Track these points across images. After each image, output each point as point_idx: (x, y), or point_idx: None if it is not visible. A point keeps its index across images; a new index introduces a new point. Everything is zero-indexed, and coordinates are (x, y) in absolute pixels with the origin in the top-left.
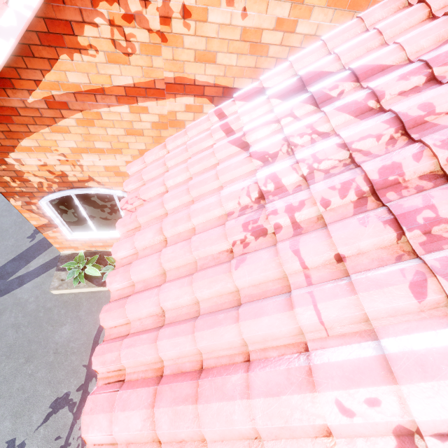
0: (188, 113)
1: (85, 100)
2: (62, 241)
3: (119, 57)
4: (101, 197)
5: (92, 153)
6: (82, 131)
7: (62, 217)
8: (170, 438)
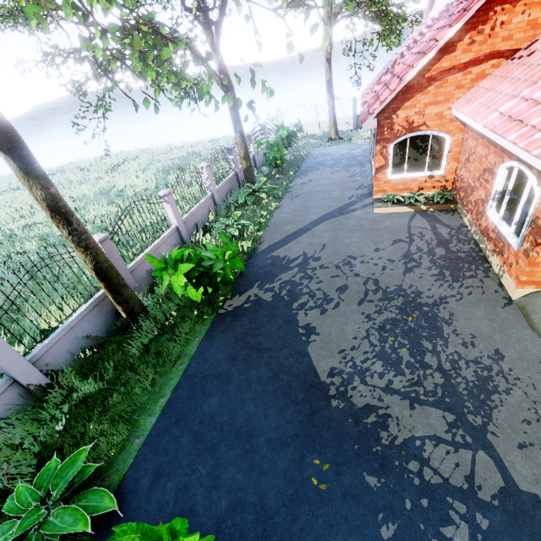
0: (492, 69)
1: (444, 74)
2: (381, 184)
3: (467, 50)
4: (422, 140)
5: (433, 105)
6: (435, 92)
7: (393, 160)
8: (530, 95)
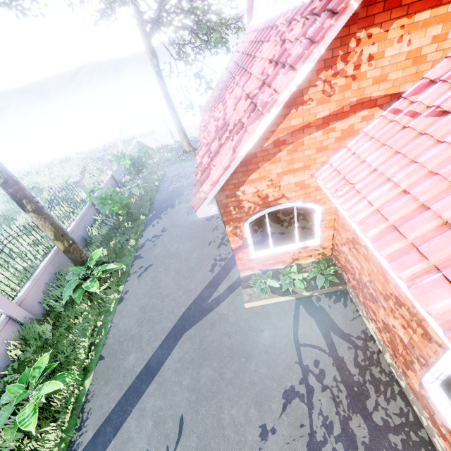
0: (362, 122)
1: (296, 135)
2: (245, 263)
3: (324, 100)
4: (284, 212)
5: (290, 174)
6: (288, 158)
7: (252, 237)
8: None
